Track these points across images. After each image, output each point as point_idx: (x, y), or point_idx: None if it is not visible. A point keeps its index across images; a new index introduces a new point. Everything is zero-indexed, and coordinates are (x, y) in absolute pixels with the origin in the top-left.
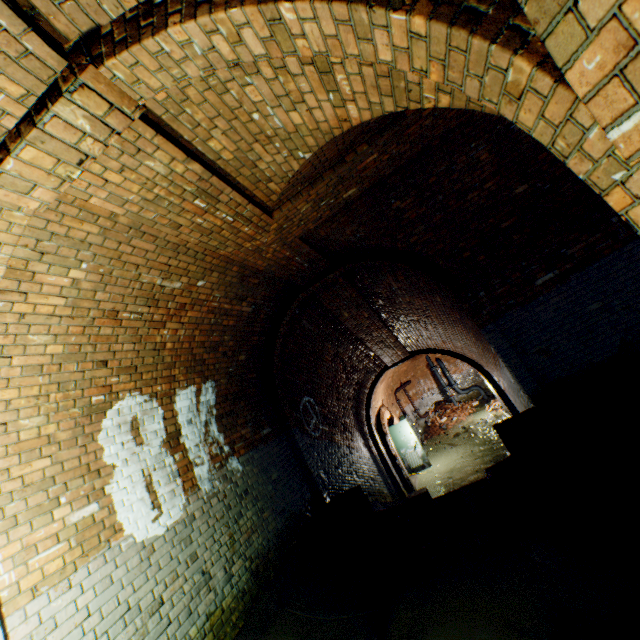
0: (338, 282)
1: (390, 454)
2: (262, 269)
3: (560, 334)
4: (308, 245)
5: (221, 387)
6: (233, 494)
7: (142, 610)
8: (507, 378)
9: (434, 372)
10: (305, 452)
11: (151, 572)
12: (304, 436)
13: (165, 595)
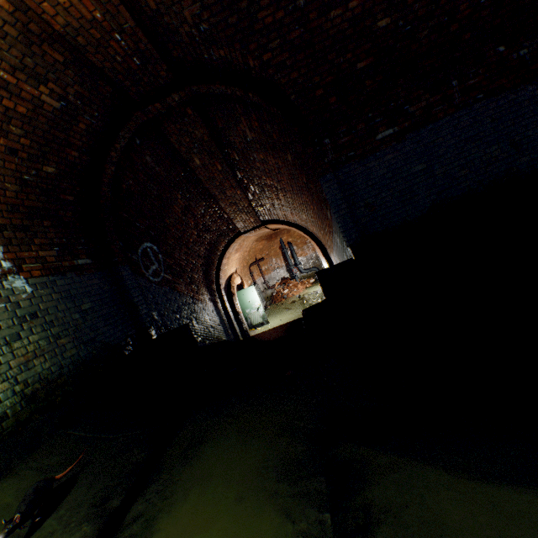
0: (187, 114)
1: (235, 311)
2: (59, 30)
3: (386, 191)
4: (131, 15)
5: (6, 193)
6: (8, 315)
7: None
8: (337, 245)
9: (285, 253)
10: (134, 290)
11: None
12: (139, 278)
13: None
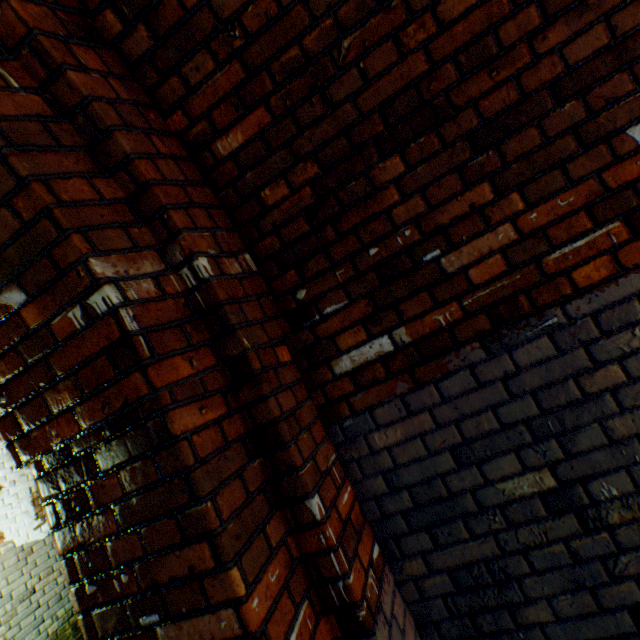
0: None
1: None
2: None
3: None
4: None
5: None
6: None
7: (14, 598)
8: None
9: None
10: None
11: (27, 569)
12: None
13: (38, 586)
